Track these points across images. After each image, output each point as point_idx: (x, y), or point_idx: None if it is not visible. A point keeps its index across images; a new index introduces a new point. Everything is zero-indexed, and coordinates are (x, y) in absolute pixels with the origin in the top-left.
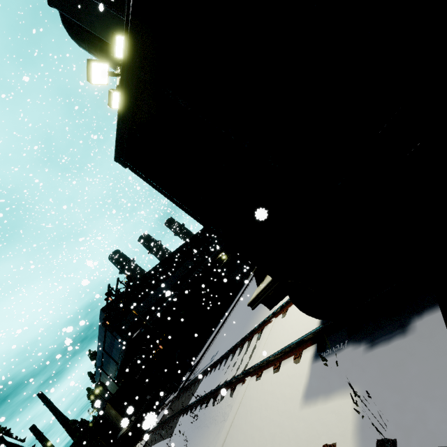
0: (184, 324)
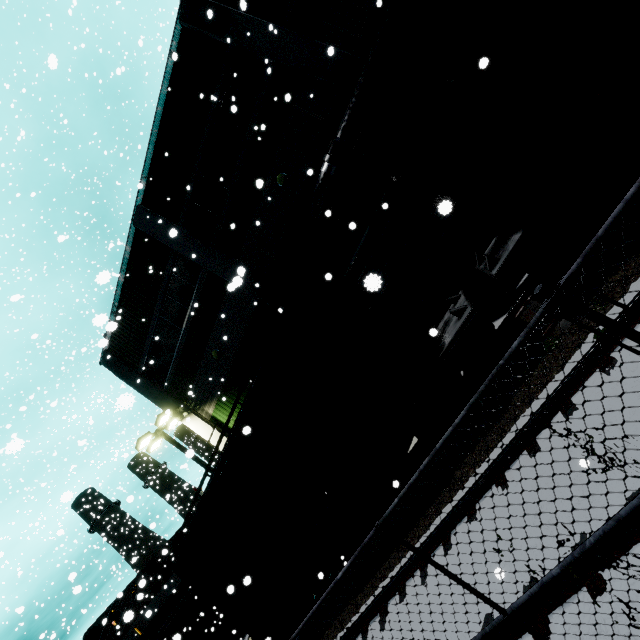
0: (204, 633)
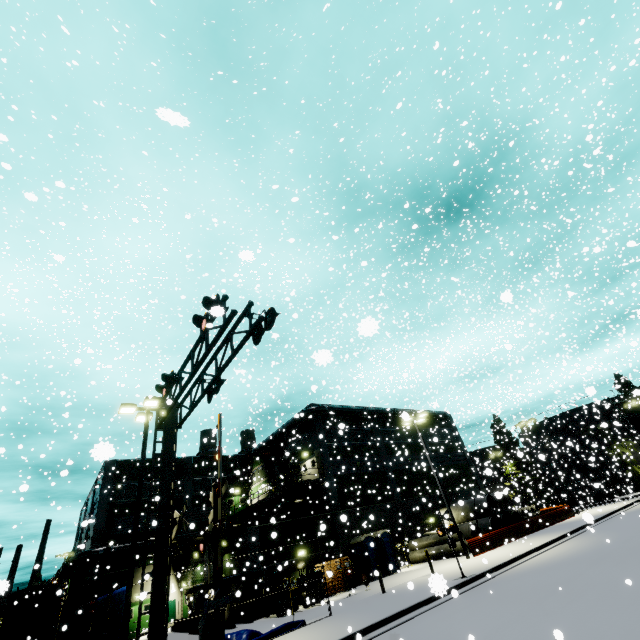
0: None
